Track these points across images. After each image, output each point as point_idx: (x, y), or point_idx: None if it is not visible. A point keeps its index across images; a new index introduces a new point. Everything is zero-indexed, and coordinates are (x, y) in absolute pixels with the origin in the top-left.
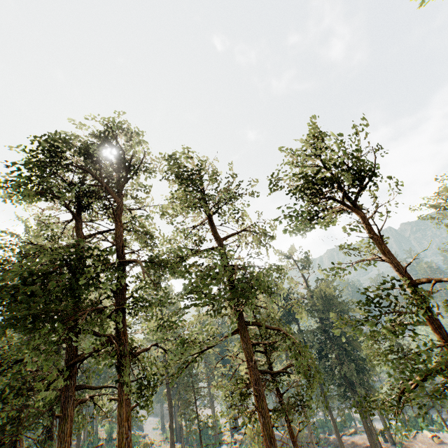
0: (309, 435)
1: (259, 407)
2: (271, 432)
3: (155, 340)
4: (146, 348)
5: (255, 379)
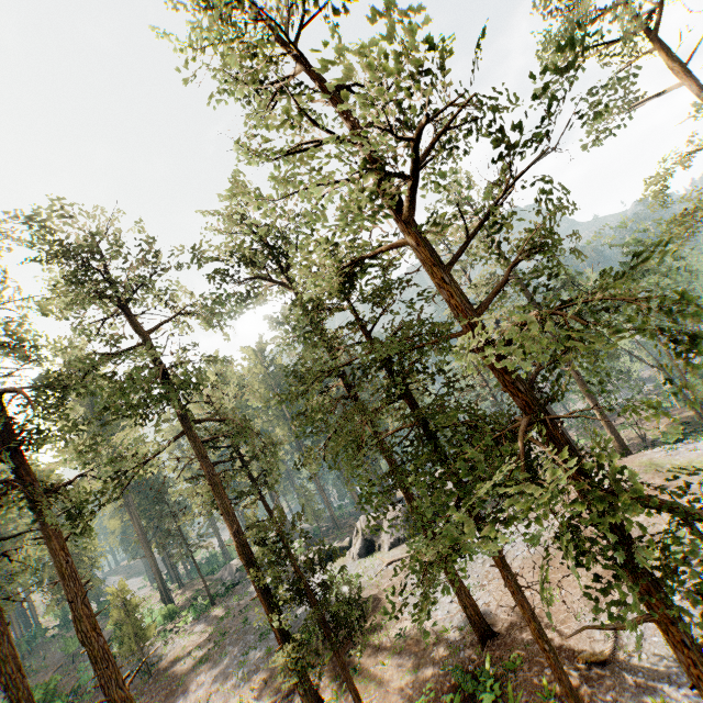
0: (330, 514)
1: (215, 494)
2: (229, 509)
3: (76, 468)
4: (70, 481)
5: (209, 472)
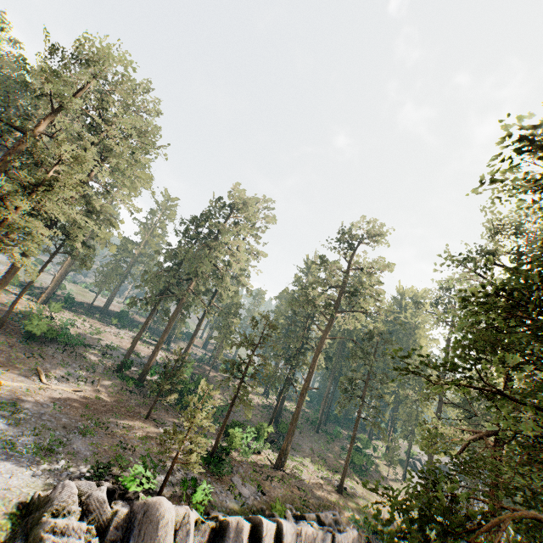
0: None
1: None
2: None
3: None
4: None
5: None
